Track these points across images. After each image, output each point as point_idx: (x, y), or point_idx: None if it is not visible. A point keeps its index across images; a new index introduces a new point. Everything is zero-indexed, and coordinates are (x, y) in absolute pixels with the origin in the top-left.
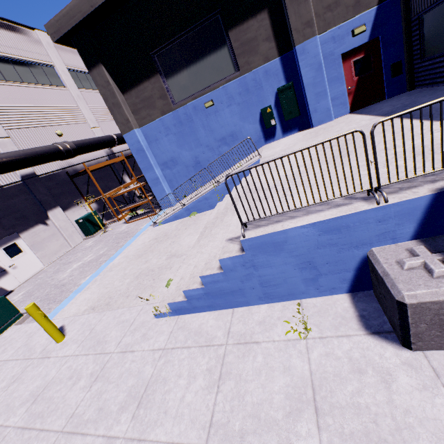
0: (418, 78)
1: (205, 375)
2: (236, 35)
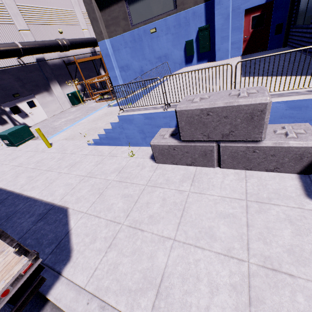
0: (289, 39)
1: (95, 162)
2: None
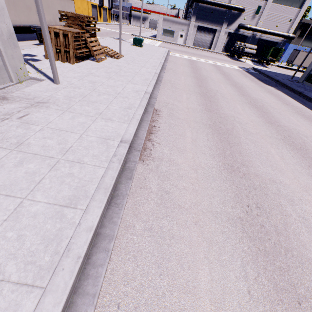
0: None
1: None
2: None
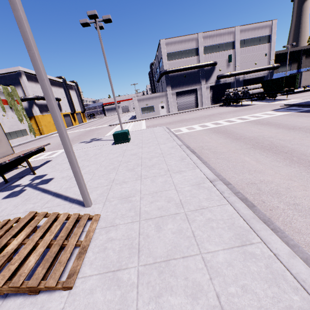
0: None
1: None
2: (292, 64)
